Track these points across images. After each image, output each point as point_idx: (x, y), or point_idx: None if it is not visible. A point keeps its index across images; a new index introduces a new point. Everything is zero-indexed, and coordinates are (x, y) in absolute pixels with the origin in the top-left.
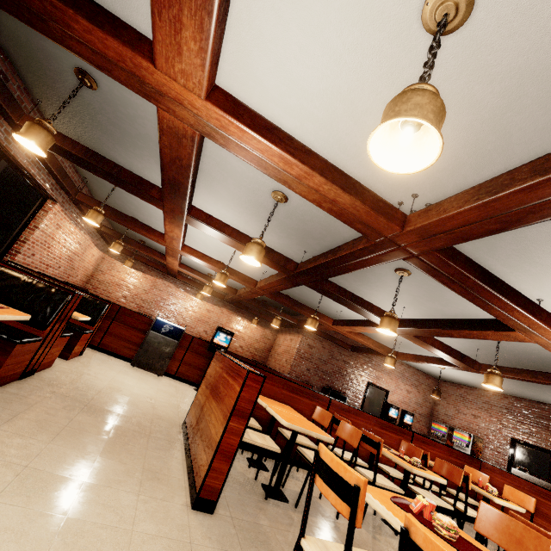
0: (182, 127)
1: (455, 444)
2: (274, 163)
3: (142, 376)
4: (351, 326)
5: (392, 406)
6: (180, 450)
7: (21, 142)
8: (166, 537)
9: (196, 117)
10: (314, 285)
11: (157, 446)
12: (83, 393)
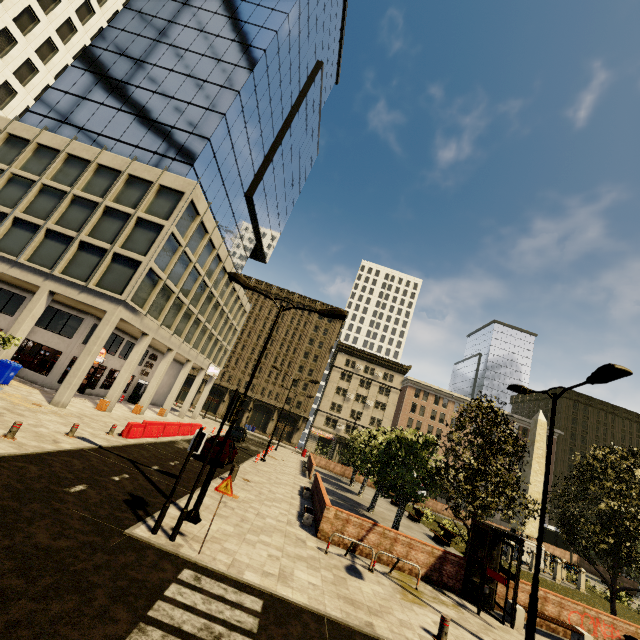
0: None
1: None
2: None
3: None
4: None
5: (43, 350)
6: None
7: None
8: None
9: None
10: None
11: None
12: None
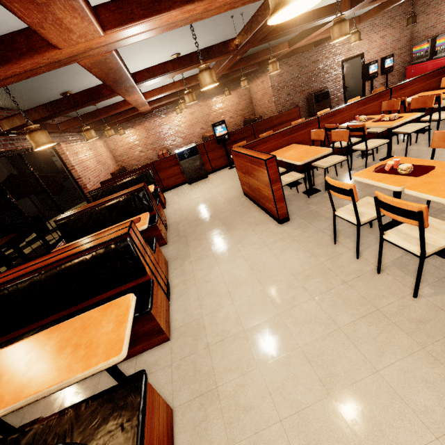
0: (101, 57)
1: (439, 51)
2: (179, 19)
3: (200, 186)
4: (306, 38)
5: (370, 65)
6: (254, 207)
7: (38, 149)
8: (279, 239)
9: (106, 45)
10: (259, 43)
11: (244, 213)
12: (192, 216)
